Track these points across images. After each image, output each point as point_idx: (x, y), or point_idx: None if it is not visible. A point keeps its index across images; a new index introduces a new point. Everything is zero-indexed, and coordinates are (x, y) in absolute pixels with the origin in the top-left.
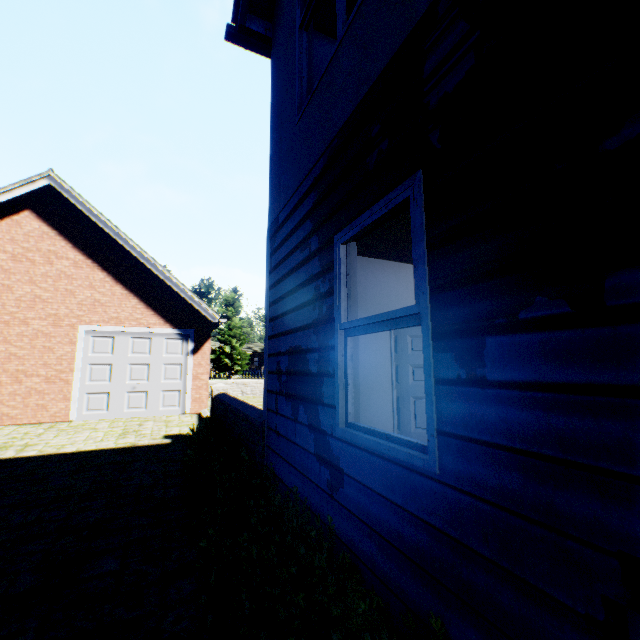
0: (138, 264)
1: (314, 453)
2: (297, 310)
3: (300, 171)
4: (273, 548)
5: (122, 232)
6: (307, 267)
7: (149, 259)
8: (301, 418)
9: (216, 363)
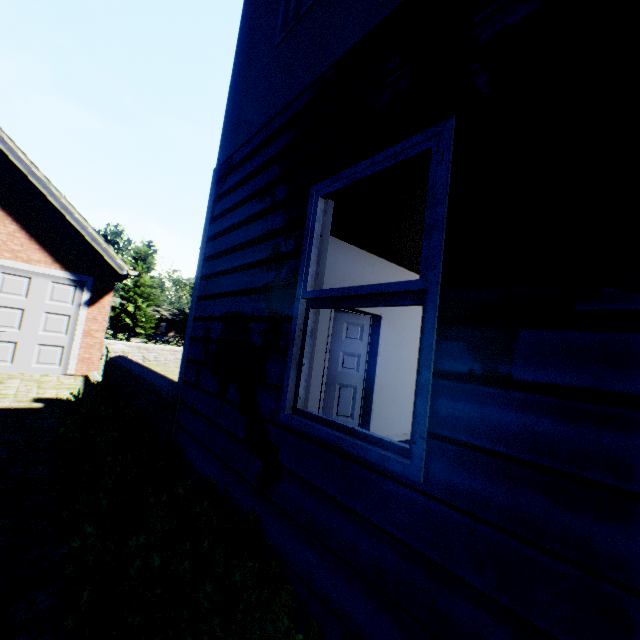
0: (24, 181)
1: (244, 439)
2: (244, 270)
3: (272, 104)
4: (186, 563)
5: (5, 134)
6: (266, 220)
7: (41, 178)
8: (231, 397)
9: (114, 322)
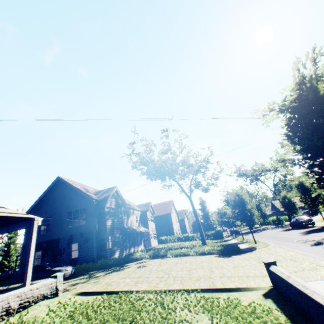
0: None
1: None
2: None
3: None
4: None
5: None
6: None
7: None
8: None
9: None
